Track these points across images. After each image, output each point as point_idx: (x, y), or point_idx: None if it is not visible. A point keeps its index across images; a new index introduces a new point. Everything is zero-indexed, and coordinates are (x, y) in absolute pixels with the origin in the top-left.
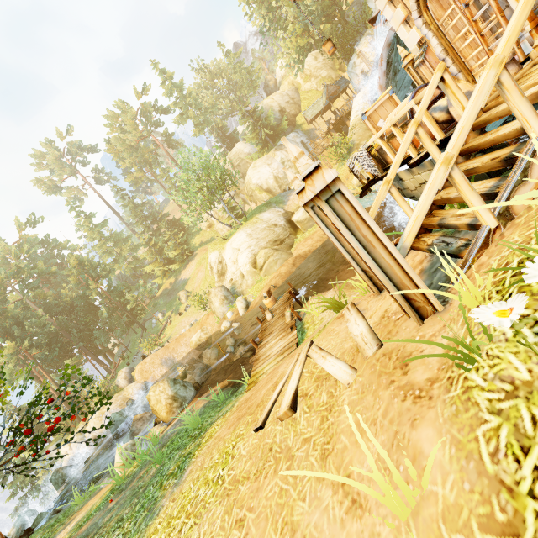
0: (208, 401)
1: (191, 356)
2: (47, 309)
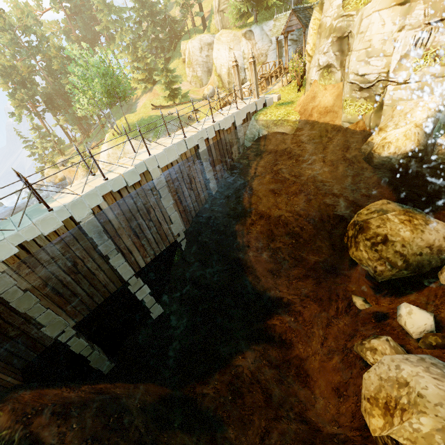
0: None
1: None
2: (49, 71)
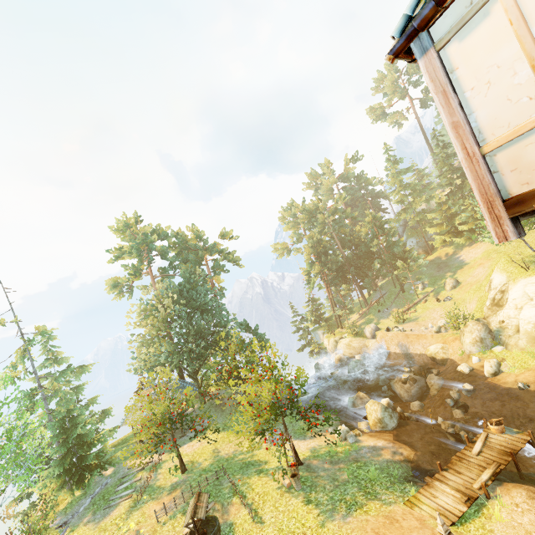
0: (391, 459)
1: (423, 357)
2: (343, 243)
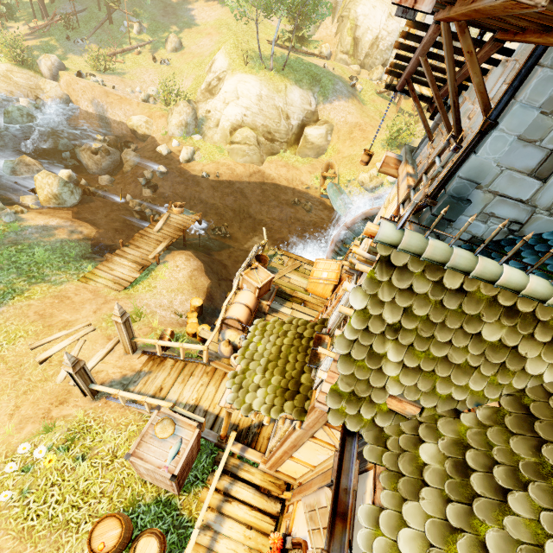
0: (68, 238)
1: (123, 127)
2: None
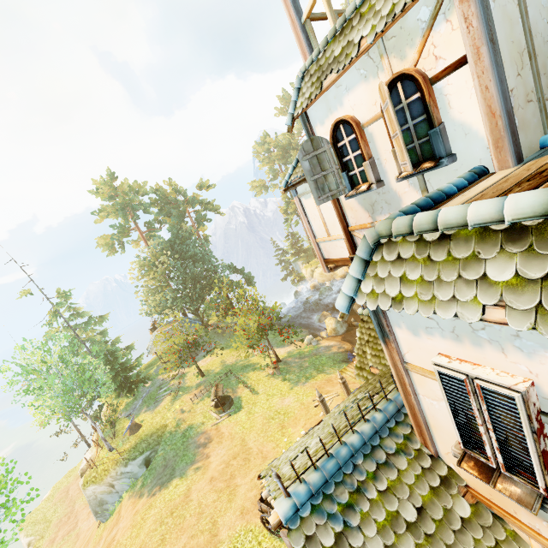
0: (337, 351)
1: None
2: None
